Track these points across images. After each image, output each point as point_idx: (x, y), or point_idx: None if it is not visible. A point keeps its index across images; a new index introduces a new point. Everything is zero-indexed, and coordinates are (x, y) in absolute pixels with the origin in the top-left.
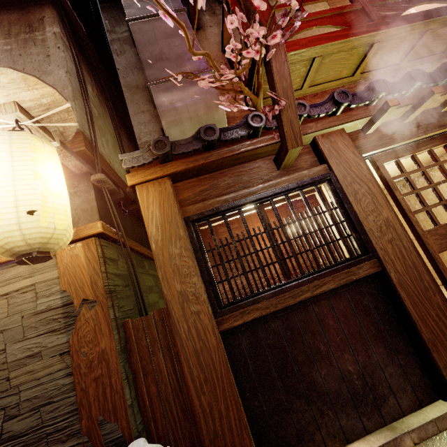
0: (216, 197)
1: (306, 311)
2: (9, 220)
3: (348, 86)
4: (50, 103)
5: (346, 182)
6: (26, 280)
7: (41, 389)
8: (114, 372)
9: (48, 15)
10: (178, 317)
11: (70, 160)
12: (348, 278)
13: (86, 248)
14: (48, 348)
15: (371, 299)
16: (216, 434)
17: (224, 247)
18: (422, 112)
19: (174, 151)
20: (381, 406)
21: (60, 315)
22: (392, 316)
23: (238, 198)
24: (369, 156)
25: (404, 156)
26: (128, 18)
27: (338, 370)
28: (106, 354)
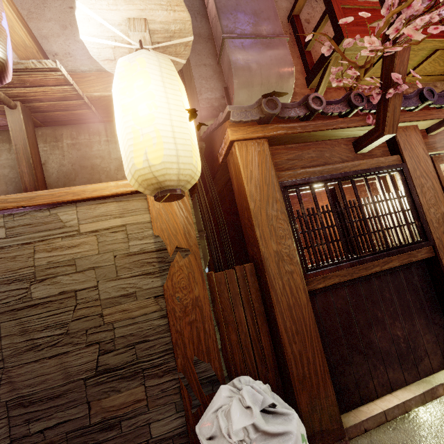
0: (300, 168)
1: (369, 283)
2: (170, 150)
3: None
4: (176, 31)
5: (416, 175)
6: (116, 219)
7: (136, 328)
8: (207, 318)
9: None
10: (274, 274)
11: None
12: (409, 259)
13: None
14: (143, 290)
15: (419, 279)
16: (304, 376)
17: (311, 216)
18: None
19: (280, 114)
20: (418, 365)
21: (154, 259)
22: (432, 295)
23: (325, 172)
24: (431, 155)
25: None
26: None
27: (390, 334)
28: (199, 301)
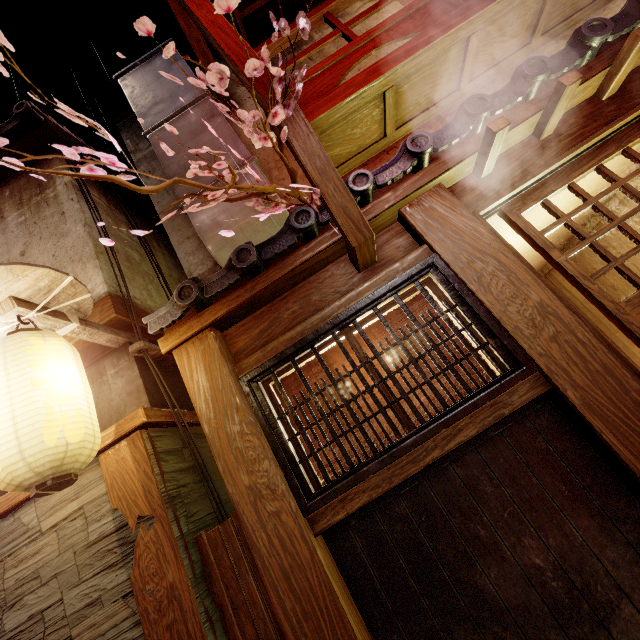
0: (281, 335)
1: (445, 478)
2: (9, 450)
3: (457, 105)
4: (50, 284)
5: (461, 263)
6: (72, 503)
7: None
8: (189, 614)
9: (56, 165)
10: (252, 524)
11: (99, 336)
12: (497, 413)
13: (132, 446)
14: (108, 591)
15: (550, 437)
16: None
17: (300, 407)
18: (568, 112)
19: (206, 294)
20: (609, 622)
21: (115, 543)
22: (592, 459)
23: (307, 330)
24: (492, 210)
25: (554, 191)
26: (145, 131)
27: (517, 567)
28: (176, 589)
